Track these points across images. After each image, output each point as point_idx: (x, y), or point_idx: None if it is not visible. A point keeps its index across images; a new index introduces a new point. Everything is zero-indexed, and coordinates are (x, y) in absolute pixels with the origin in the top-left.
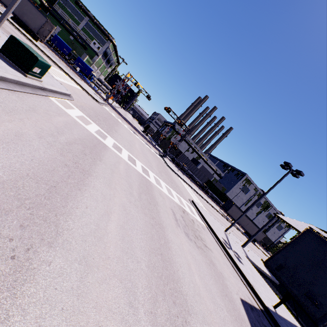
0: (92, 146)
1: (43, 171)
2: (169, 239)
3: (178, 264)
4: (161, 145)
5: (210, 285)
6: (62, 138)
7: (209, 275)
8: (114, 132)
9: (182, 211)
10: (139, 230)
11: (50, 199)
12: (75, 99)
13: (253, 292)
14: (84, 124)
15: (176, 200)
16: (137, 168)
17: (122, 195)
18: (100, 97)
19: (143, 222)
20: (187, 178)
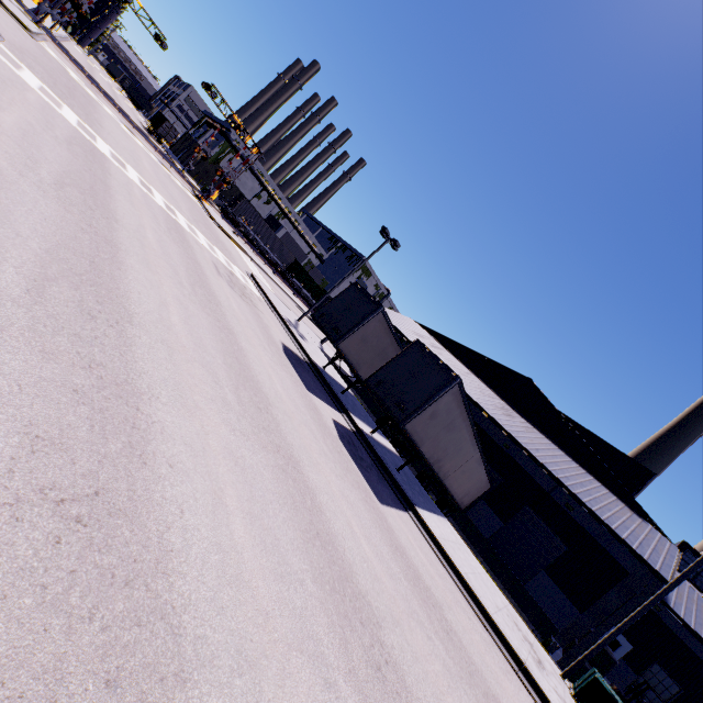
0: (90, 152)
1: (76, 172)
2: (208, 275)
3: (216, 289)
4: (197, 175)
5: (248, 317)
6: (58, 133)
7: (251, 315)
8: (99, 127)
9: (229, 272)
10: (175, 252)
11: (97, 196)
12: (2, 34)
13: (304, 353)
14: (58, 108)
15: (221, 260)
16: (157, 201)
17: (150, 220)
18: (20, 8)
19: (178, 250)
20: (254, 252)
